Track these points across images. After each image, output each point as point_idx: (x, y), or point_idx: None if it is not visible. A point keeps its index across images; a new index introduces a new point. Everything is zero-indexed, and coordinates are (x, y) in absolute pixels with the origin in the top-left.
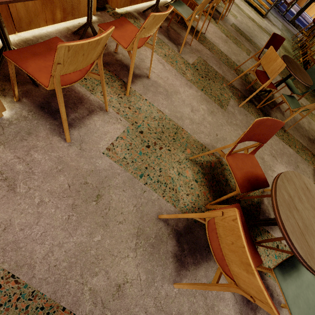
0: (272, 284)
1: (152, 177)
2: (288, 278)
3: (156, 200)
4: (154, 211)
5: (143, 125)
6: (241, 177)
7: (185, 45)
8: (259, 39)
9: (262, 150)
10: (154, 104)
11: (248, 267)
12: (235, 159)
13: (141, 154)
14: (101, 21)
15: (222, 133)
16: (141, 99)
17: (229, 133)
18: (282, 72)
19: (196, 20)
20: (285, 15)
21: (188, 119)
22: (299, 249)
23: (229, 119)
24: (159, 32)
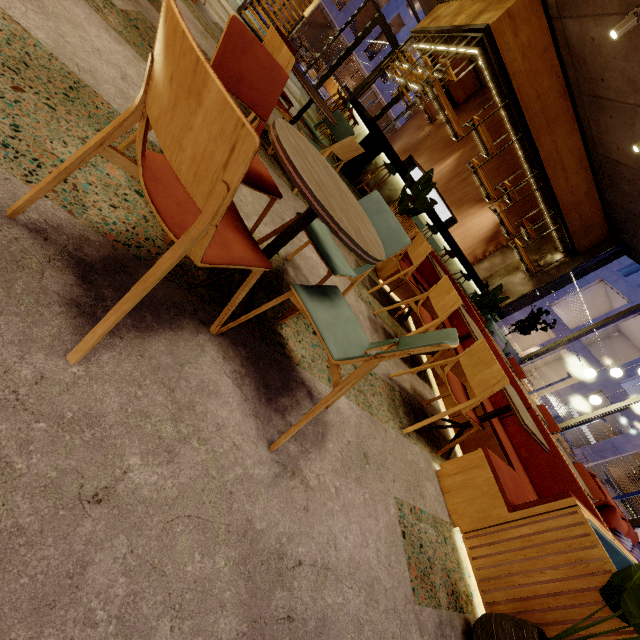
0: (310, 379)
1: None
2: (317, 301)
3: None
4: None
5: None
6: None
7: None
8: None
9: (281, 209)
10: None
11: (197, 74)
12: None
13: None
14: None
15: None
16: None
17: None
18: None
19: None
20: None
21: (114, 86)
22: (313, 189)
23: None
24: None
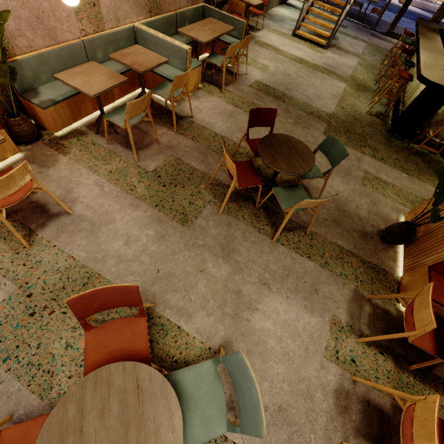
0: None
1: (22, 359)
2: None
3: (16, 392)
4: (6, 409)
5: (37, 284)
6: (95, 363)
7: (151, 146)
8: (303, 88)
9: (242, 278)
10: (66, 249)
11: None
12: (102, 333)
13: (18, 327)
14: (28, 156)
15: (169, 266)
16: (48, 247)
17: (183, 262)
18: (337, 128)
19: (148, 119)
20: (380, 26)
21: (115, 258)
22: None
23: (191, 240)
24: (112, 141)
